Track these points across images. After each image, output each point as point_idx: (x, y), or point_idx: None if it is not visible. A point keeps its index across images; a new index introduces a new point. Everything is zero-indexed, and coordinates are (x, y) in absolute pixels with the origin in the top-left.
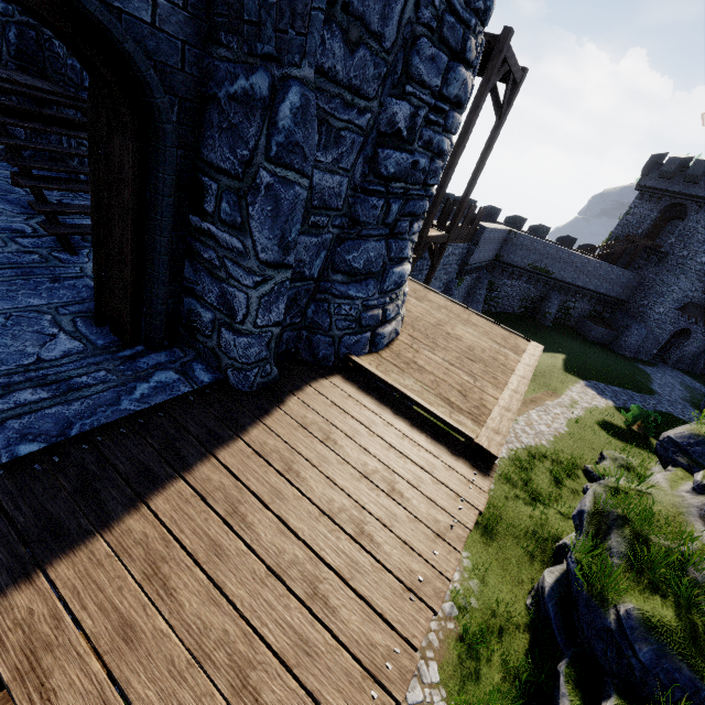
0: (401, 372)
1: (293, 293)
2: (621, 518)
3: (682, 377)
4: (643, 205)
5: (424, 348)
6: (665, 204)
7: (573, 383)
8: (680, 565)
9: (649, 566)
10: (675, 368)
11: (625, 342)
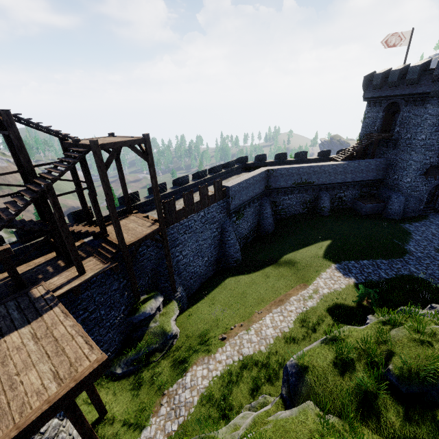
0: None
1: None
2: None
3: None
4: (372, 110)
5: None
6: (385, 105)
7: (325, 270)
8: None
9: None
10: None
11: (390, 209)
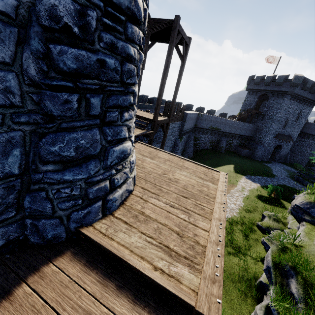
0: (129, 231)
1: None
2: (293, 269)
3: (283, 166)
4: (250, 96)
5: (152, 197)
6: (259, 95)
7: (240, 178)
8: None
9: None
10: (279, 162)
11: (256, 154)
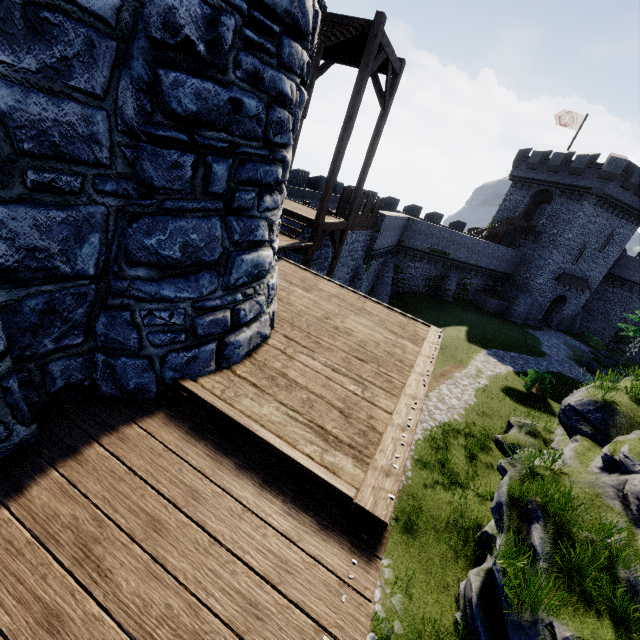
0: (259, 395)
1: (42, 302)
2: (541, 508)
3: (564, 337)
4: (517, 192)
5: (301, 352)
6: (535, 190)
7: (476, 353)
8: (609, 564)
9: (578, 568)
10: (558, 330)
11: (515, 310)
